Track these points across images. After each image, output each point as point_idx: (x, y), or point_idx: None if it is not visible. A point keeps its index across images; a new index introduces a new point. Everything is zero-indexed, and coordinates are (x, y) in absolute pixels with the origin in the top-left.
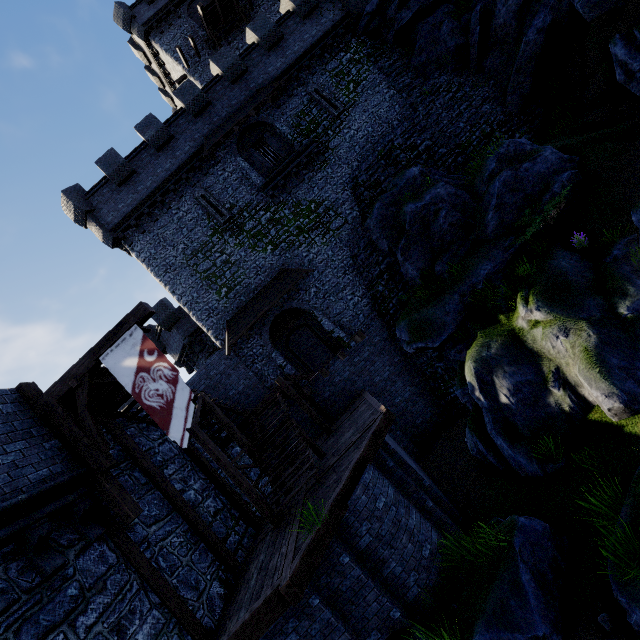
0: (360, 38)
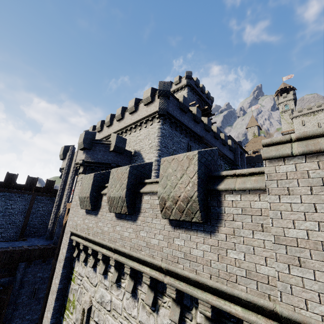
0: (231, 168)
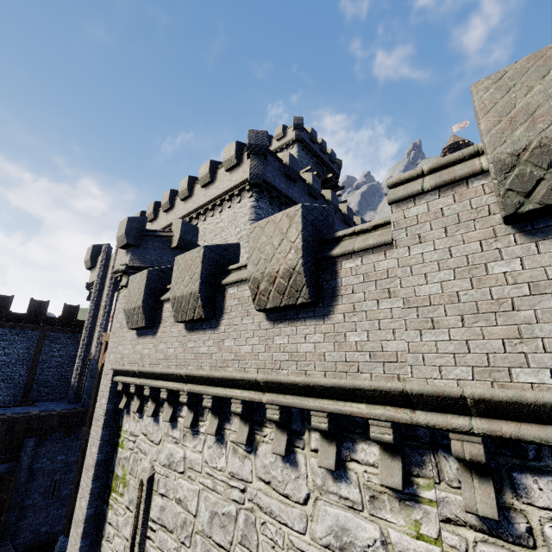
0: None
